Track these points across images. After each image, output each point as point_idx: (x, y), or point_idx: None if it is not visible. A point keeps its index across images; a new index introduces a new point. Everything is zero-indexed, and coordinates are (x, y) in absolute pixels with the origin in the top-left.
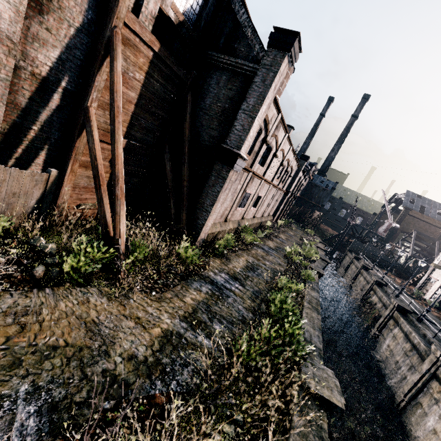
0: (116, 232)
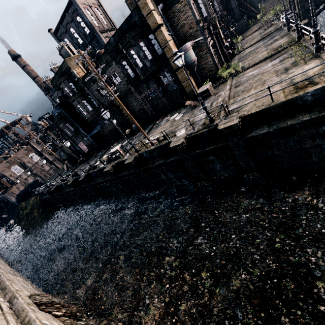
0: (257, 13)
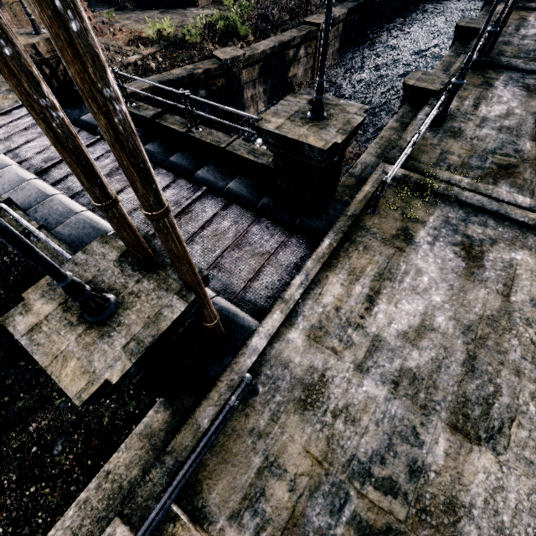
0: None
